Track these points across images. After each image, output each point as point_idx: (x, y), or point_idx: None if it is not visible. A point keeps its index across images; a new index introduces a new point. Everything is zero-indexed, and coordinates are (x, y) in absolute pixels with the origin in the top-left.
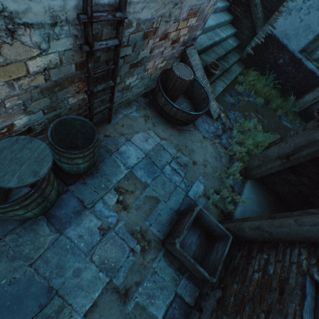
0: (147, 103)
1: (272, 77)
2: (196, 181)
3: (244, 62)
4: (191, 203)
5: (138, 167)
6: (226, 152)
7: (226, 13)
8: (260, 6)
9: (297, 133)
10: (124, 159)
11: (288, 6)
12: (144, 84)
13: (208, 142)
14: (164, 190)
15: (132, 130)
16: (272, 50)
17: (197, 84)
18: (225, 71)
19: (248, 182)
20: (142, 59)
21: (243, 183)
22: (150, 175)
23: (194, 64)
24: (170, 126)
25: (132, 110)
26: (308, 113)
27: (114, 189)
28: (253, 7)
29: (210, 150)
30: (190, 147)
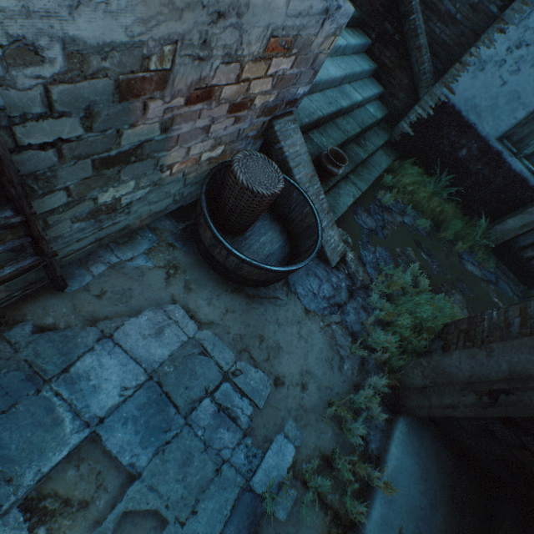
0: (180, 234)
1: (447, 179)
2: (276, 437)
3: (397, 147)
4: (256, 510)
5: (120, 416)
6: (353, 348)
7: (365, 57)
8: (427, 51)
9: (509, 320)
10: (80, 396)
11: (480, 55)
12: (171, 193)
13: (315, 322)
14: (185, 481)
15: (127, 305)
16: (448, 130)
17: (296, 195)
18: (360, 163)
19: (401, 422)
20: (140, 144)
21: (389, 425)
22: (151, 439)
23: (292, 153)
24: (230, 289)
25: (136, 253)
26: (512, 249)
27: (24, 504)
28: (415, 50)
29: (318, 344)
30: (271, 340)
